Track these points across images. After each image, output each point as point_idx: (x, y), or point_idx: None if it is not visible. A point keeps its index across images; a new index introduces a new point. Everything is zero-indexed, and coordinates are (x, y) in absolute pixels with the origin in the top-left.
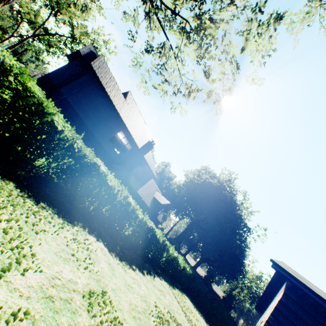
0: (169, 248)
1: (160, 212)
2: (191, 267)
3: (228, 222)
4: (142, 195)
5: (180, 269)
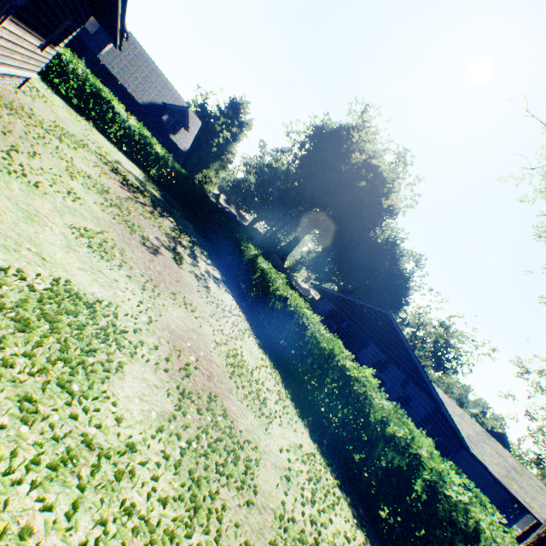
0: (63, 51)
1: (177, 130)
2: (273, 257)
3: (340, 182)
4: (116, 74)
5: (132, 135)
